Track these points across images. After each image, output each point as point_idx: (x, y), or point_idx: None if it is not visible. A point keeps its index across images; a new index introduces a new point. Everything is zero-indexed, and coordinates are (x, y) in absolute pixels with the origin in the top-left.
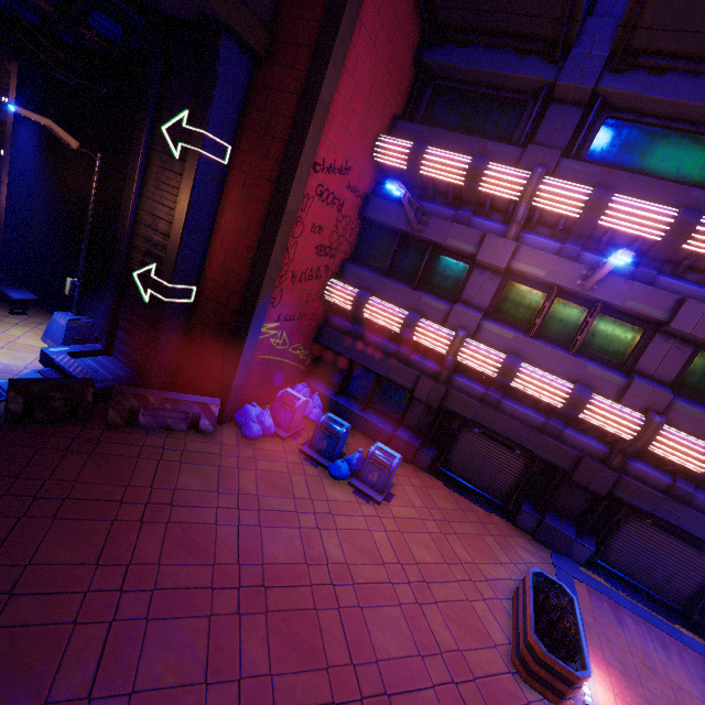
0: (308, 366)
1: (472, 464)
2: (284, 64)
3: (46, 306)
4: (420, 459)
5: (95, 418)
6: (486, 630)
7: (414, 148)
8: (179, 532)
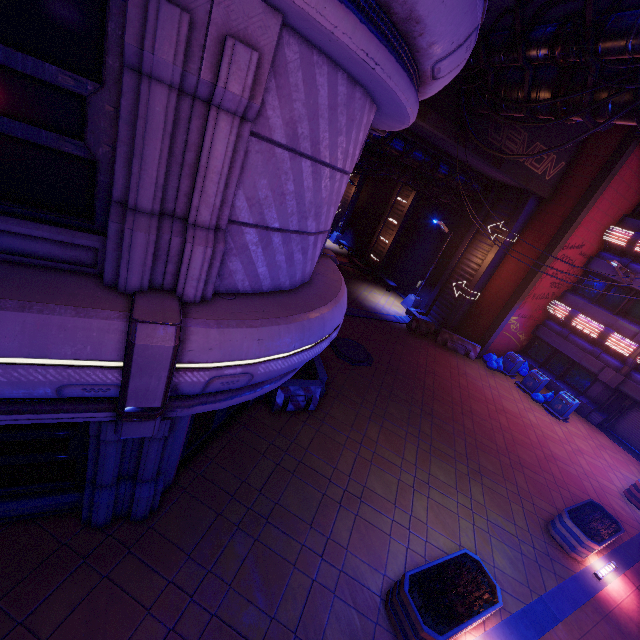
0: (523, 346)
1: (634, 432)
2: (559, 204)
3: (394, 289)
4: (592, 417)
5: (430, 338)
6: (611, 480)
7: (633, 236)
8: (471, 383)
